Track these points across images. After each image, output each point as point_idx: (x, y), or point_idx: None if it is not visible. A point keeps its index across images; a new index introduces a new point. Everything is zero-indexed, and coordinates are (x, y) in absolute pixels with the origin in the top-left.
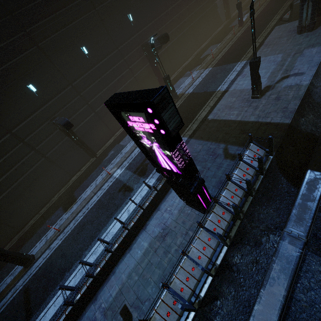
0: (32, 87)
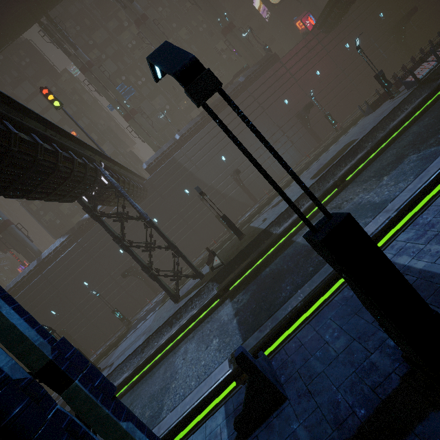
0: (53, 312)
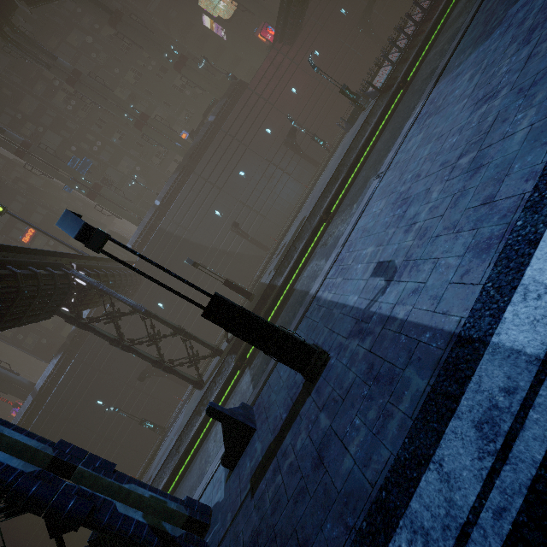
0: None
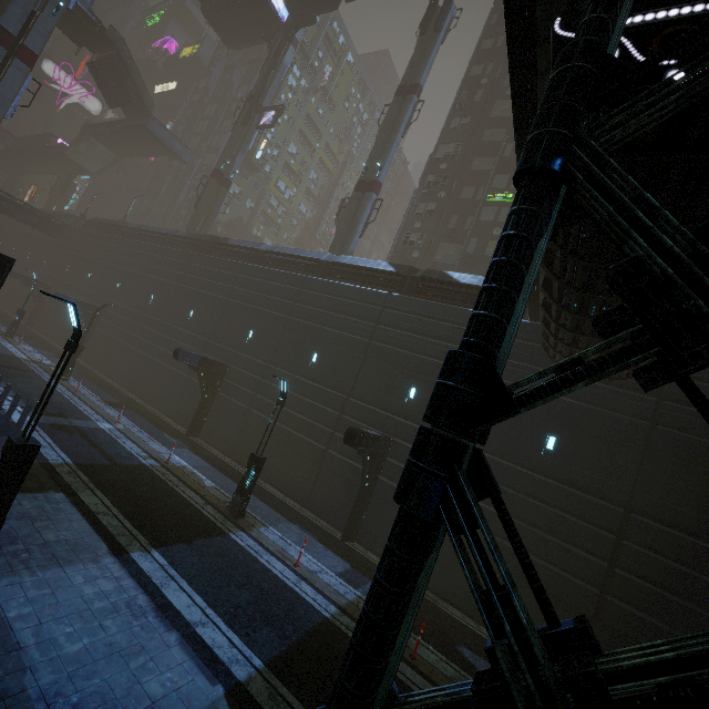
0: (251, 333)
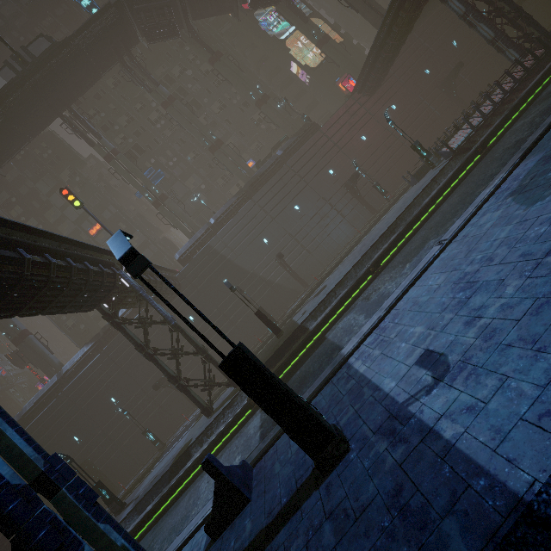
0: (75, 438)
